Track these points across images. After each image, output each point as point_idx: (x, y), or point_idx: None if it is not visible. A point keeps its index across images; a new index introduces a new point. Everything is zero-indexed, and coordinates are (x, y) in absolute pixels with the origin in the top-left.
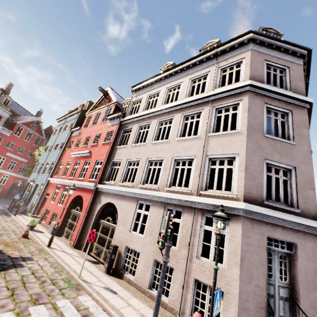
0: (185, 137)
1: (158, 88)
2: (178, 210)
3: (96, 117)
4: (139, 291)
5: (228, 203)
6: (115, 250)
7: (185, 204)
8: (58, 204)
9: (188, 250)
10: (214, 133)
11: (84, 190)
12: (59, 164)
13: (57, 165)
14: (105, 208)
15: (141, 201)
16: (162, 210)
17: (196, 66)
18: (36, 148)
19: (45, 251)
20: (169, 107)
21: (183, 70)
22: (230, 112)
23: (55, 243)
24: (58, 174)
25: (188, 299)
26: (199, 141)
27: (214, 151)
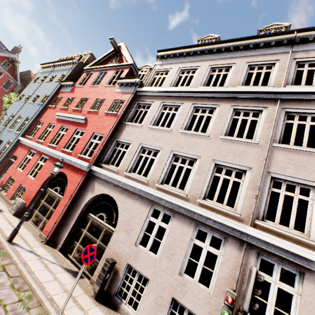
0: (236, 138)
1: (197, 62)
2: (216, 236)
3: (99, 75)
4: None
5: (309, 253)
6: (111, 268)
7: (231, 232)
8: (28, 175)
9: None
10: (283, 145)
11: (71, 168)
12: (36, 122)
13: (33, 123)
14: (97, 198)
15: (157, 207)
16: (191, 229)
17: (259, 48)
18: (6, 93)
19: (3, 253)
20: (214, 91)
21: (237, 48)
22: (308, 122)
23: (19, 234)
24: (33, 134)
25: None
26: (257, 149)
27: (282, 170)
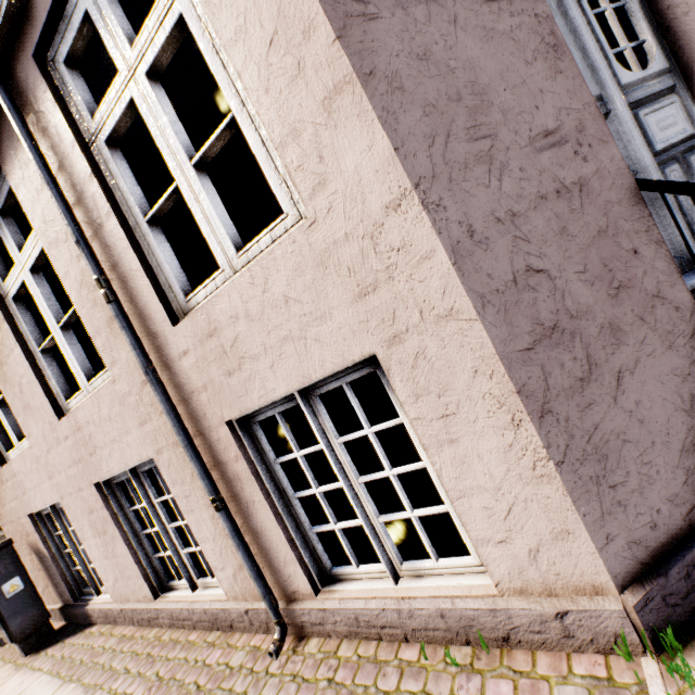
0: None
1: None
2: (1, 199)
3: None
4: (143, 629)
5: None
6: (1, 566)
7: None
8: None
9: (121, 322)
10: None
11: None
12: None
13: None
14: None
15: None
16: None
17: None
18: None
19: None
20: None
21: None
22: None
23: None
24: None
25: (270, 533)
26: None
27: None
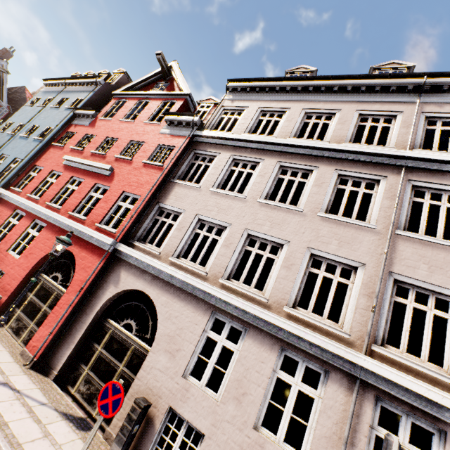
0: (343, 218)
1: (285, 102)
2: (312, 367)
3: (136, 106)
4: None
5: None
6: (142, 415)
7: (335, 362)
8: (9, 251)
9: None
10: (411, 234)
11: (83, 244)
12: (30, 167)
13: (24, 168)
14: (123, 295)
15: (221, 316)
16: (274, 354)
17: (374, 93)
18: None
19: None
20: (311, 146)
21: (343, 88)
22: (444, 203)
23: None
24: (23, 186)
25: None
26: (373, 237)
27: (410, 270)
